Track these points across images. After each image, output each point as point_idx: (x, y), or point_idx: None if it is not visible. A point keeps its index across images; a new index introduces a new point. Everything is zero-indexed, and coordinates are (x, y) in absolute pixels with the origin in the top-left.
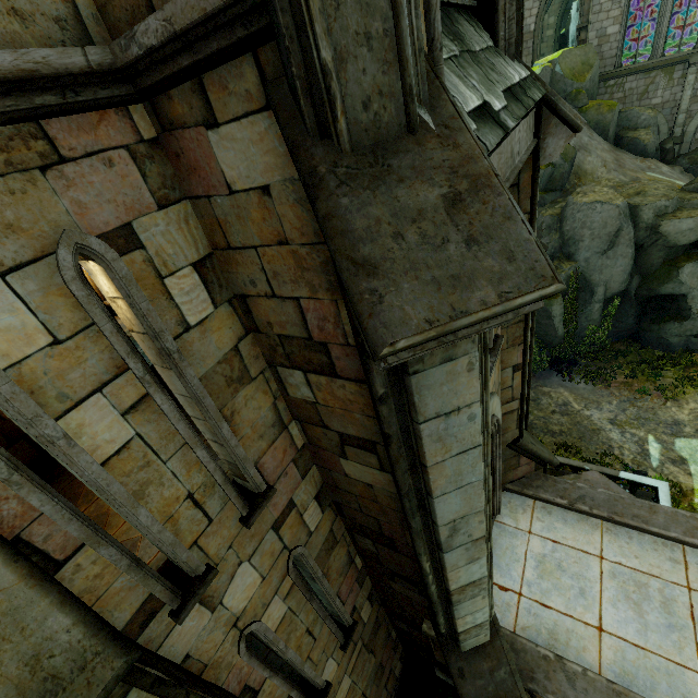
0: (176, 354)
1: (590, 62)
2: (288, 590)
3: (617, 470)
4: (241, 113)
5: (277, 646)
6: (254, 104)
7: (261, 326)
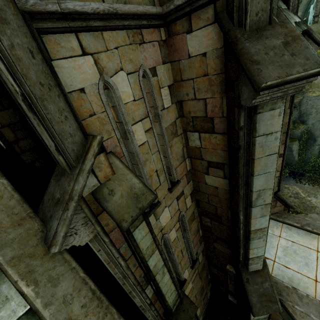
0: (160, 116)
1: (319, 31)
2: (177, 228)
3: None
4: (203, 26)
5: (172, 249)
6: (209, 22)
7: (185, 114)
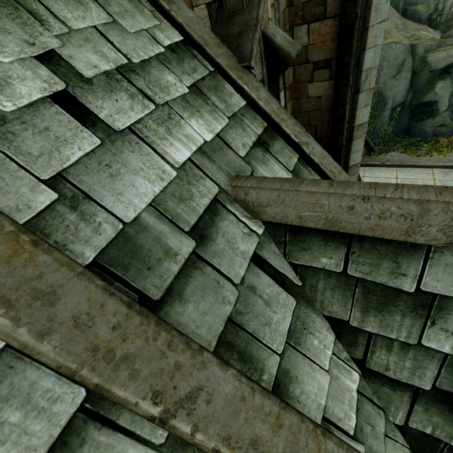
0: None
1: None
2: None
3: None
4: None
5: None
6: None
7: (294, 1)
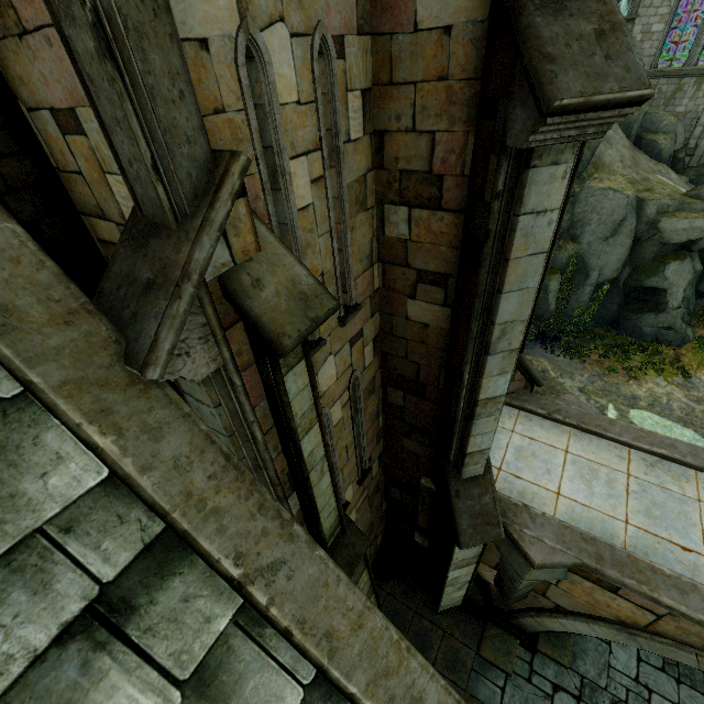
0: (341, 155)
1: None
2: (345, 402)
3: None
4: None
5: (332, 440)
6: None
7: (387, 162)
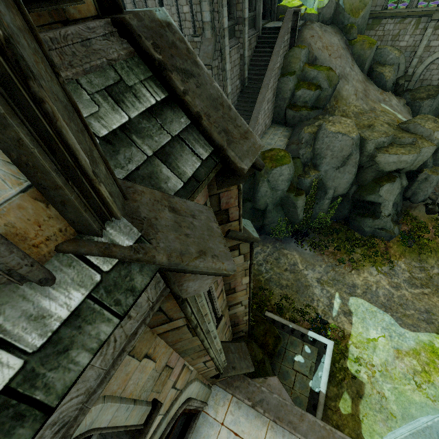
0: None
1: (366, 1)
2: None
3: (308, 330)
4: None
5: None
6: None
7: None
